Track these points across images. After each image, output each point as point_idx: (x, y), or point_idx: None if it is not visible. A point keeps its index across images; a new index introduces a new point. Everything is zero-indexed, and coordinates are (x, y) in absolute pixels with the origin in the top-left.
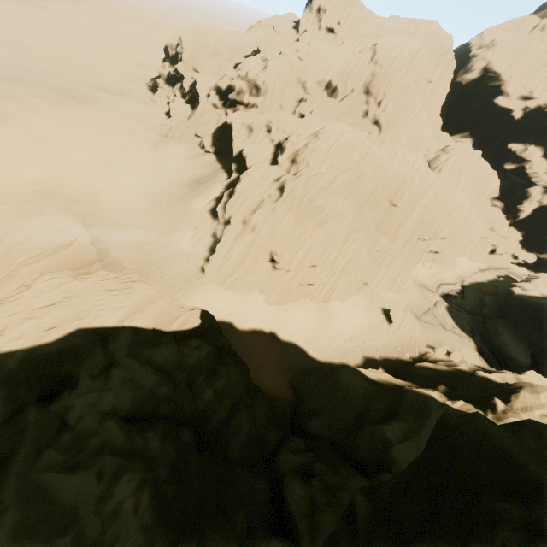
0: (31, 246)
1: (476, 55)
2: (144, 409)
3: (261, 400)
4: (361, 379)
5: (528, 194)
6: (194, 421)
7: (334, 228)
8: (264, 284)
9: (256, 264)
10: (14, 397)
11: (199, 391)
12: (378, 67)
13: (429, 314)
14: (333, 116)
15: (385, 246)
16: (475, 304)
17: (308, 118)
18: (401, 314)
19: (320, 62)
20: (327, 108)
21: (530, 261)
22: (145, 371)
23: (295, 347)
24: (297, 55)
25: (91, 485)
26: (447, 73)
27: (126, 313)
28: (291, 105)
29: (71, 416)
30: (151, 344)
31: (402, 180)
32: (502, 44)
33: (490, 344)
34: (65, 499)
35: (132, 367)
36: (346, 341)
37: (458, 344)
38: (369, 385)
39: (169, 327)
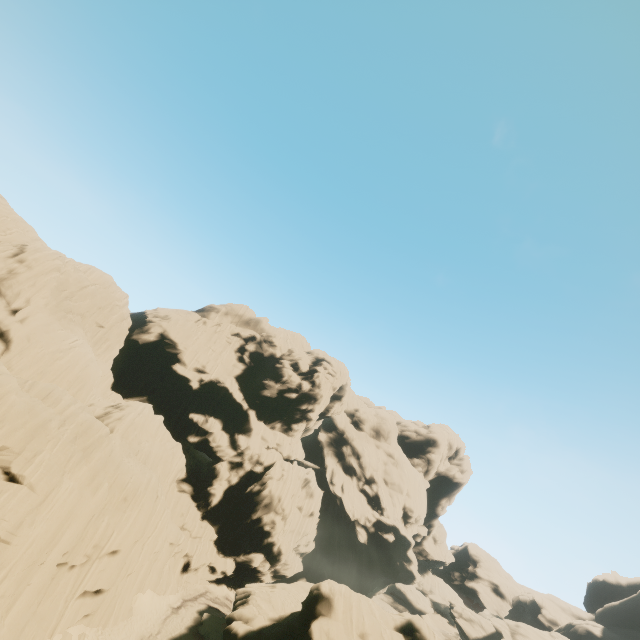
0: None
1: (153, 321)
2: None
3: None
4: None
5: (217, 471)
6: None
7: None
8: None
9: None
10: None
11: None
12: (24, 266)
13: None
14: None
15: None
16: None
17: None
18: None
19: None
20: None
21: (230, 571)
22: None
23: None
24: None
25: None
26: (123, 325)
27: None
28: None
29: None
30: None
31: (41, 426)
32: (177, 320)
33: None
34: None
35: None
36: None
37: None
38: None
39: None
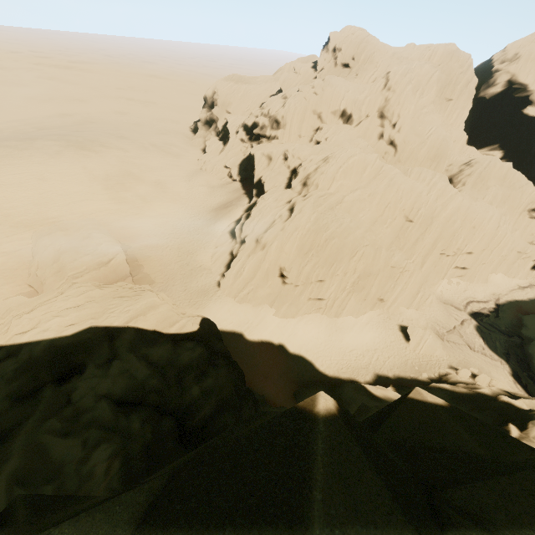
0: (79, 263)
1: (499, 69)
2: (133, 396)
3: (251, 404)
4: (365, 395)
5: None
6: (179, 413)
7: (340, 244)
8: (274, 297)
9: (267, 279)
10: (38, 377)
11: (187, 388)
12: (391, 92)
13: (454, 332)
14: (347, 141)
15: (400, 262)
16: (512, 324)
17: (322, 144)
18: (419, 332)
19: (333, 95)
20: (341, 134)
21: None
22: (140, 364)
23: (303, 360)
24: (312, 90)
25: (76, 449)
26: (468, 89)
27: (132, 315)
28: (309, 134)
29: (75, 395)
30: (150, 343)
31: (418, 196)
32: (527, 56)
33: (529, 368)
34: (55, 457)
35: (130, 361)
36: (358, 357)
37: (488, 366)
38: (372, 402)
39: (168, 330)
